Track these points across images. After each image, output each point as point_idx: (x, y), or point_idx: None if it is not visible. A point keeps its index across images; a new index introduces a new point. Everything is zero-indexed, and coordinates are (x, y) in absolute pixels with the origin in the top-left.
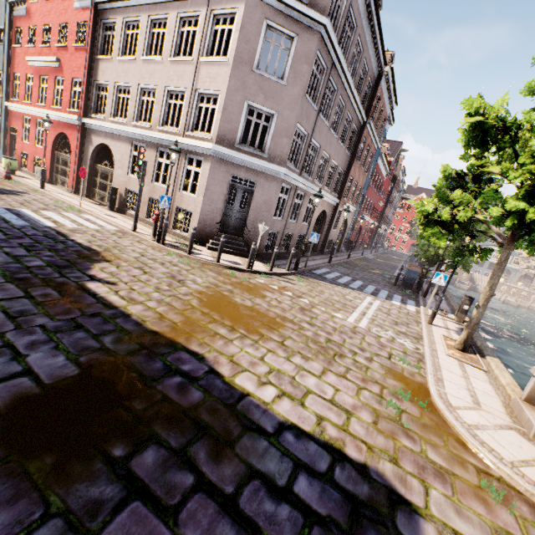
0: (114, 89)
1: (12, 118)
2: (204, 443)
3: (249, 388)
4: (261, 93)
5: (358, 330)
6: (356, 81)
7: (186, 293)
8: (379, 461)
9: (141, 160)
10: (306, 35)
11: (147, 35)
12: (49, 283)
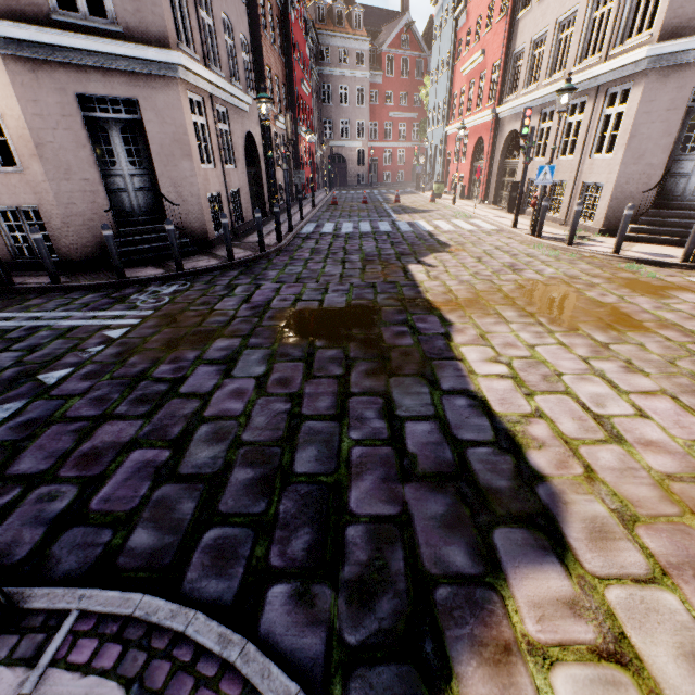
0: (530, 48)
1: (449, 142)
2: (372, 364)
3: (470, 357)
4: None
5: None
6: None
7: (508, 280)
8: (585, 494)
9: (526, 128)
10: None
11: None
12: (383, 263)
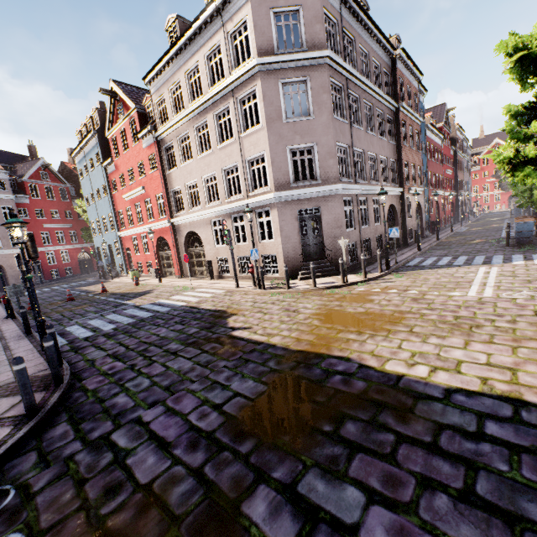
0: (186, 188)
1: (125, 241)
2: (387, 413)
3: (401, 370)
4: (296, 135)
5: (485, 300)
6: (373, 79)
7: (305, 318)
8: None
9: (226, 230)
10: (315, 72)
11: (196, 140)
12: (210, 340)
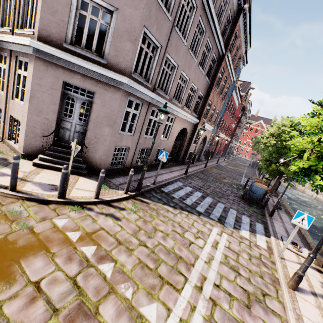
0: None
1: None
2: None
3: None
4: None
5: None
6: (217, 8)
7: None
8: None
9: None
10: None
11: None
12: None
